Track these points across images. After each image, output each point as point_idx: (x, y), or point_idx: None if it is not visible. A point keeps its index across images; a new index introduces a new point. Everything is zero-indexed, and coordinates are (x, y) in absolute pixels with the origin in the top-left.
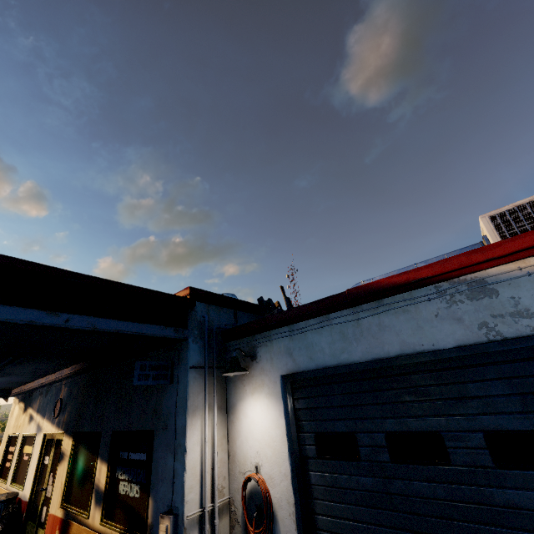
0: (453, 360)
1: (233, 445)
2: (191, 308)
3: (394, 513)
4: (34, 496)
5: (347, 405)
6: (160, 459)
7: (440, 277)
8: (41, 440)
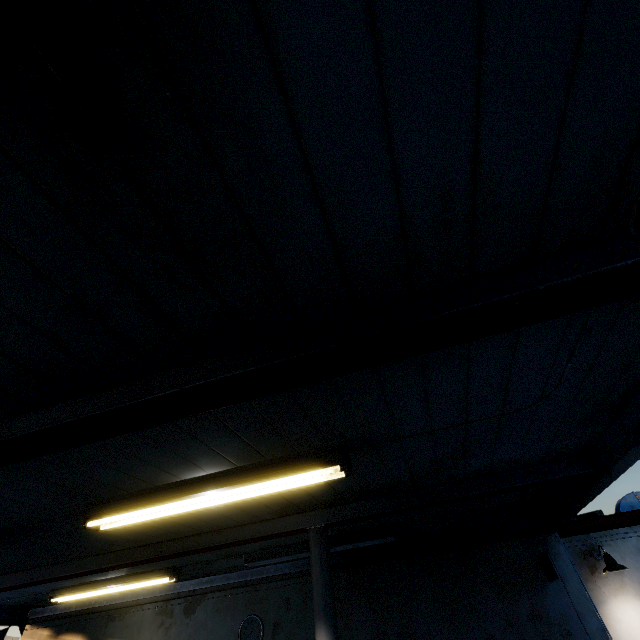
0: None
1: None
2: None
3: None
4: None
5: None
6: None
7: None
8: None
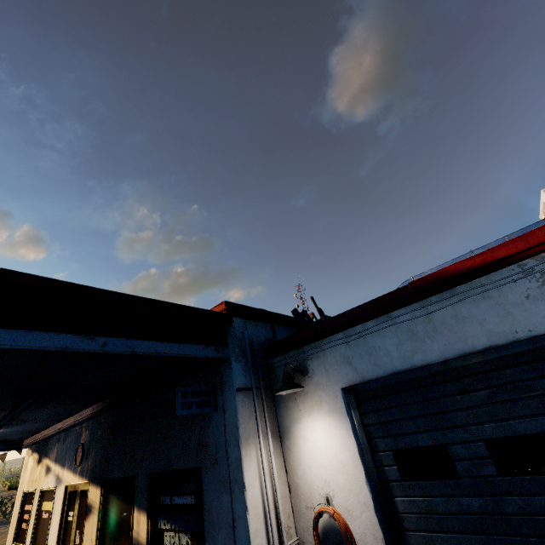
0: None
1: (293, 475)
2: (229, 324)
3: (516, 538)
4: None
5: (429, 414)
6: (213, 500)
7: (523, 254)
8: (62, 493)
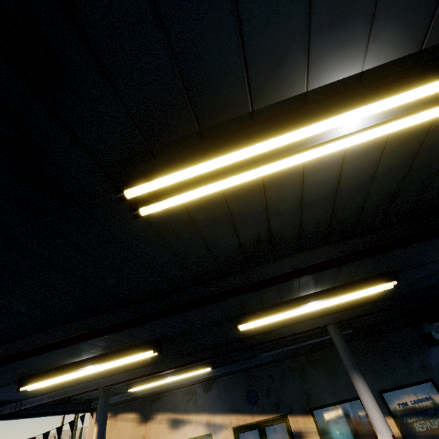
0: None
1: None
2: None
3: None
4: None
5: None
6: None
7: None
8: (230, 436)
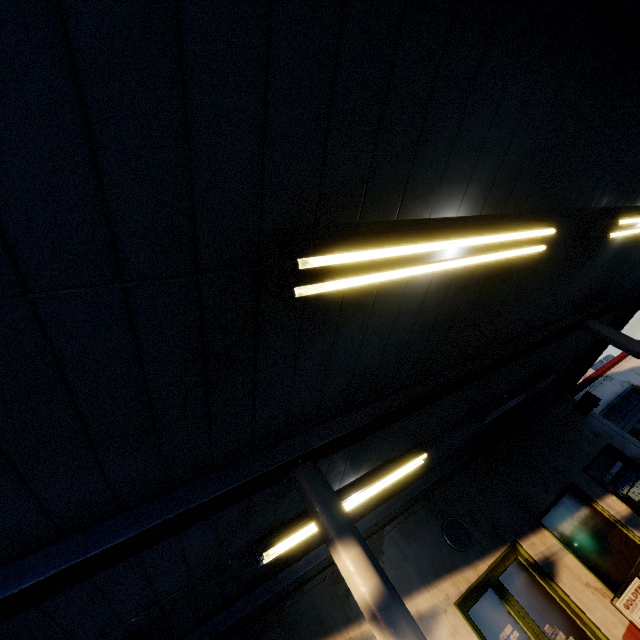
0: (623, 397)
1: None
2: None
3: None
4: None
5: (621, 419)
6: (630, 452)
7: (600, 374)
8: (460, 622)
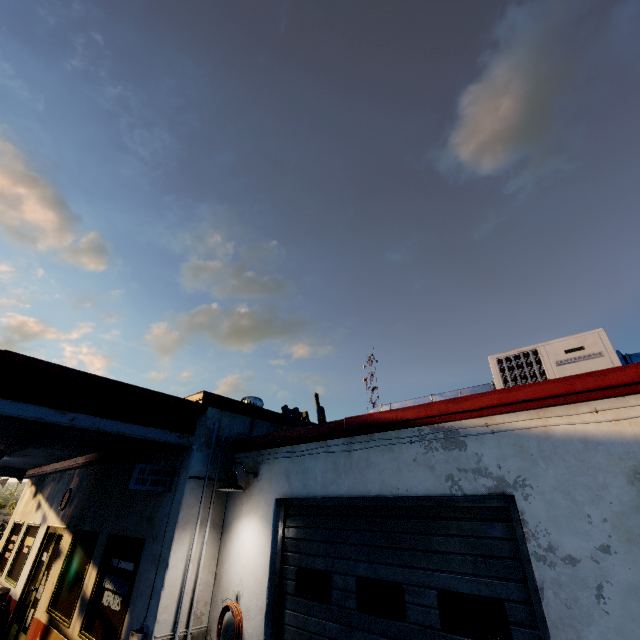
0: (425, 509)
1: (221, 568)
2: (202, 413)
3: None
4: (25, 596)
5: (329, 542)
6: (144, 571)
7: (422, 420)
8: (43, 532)
